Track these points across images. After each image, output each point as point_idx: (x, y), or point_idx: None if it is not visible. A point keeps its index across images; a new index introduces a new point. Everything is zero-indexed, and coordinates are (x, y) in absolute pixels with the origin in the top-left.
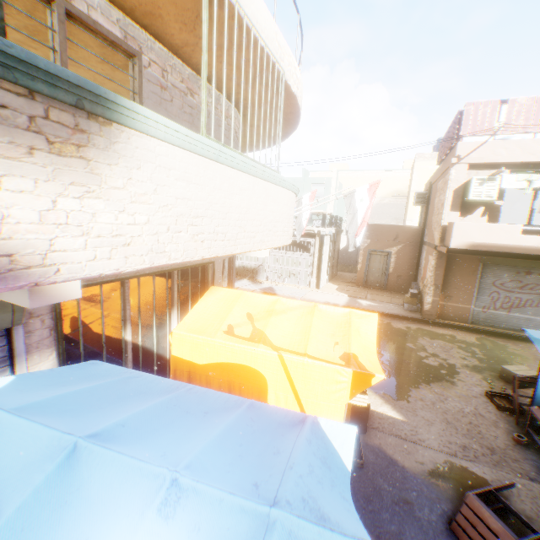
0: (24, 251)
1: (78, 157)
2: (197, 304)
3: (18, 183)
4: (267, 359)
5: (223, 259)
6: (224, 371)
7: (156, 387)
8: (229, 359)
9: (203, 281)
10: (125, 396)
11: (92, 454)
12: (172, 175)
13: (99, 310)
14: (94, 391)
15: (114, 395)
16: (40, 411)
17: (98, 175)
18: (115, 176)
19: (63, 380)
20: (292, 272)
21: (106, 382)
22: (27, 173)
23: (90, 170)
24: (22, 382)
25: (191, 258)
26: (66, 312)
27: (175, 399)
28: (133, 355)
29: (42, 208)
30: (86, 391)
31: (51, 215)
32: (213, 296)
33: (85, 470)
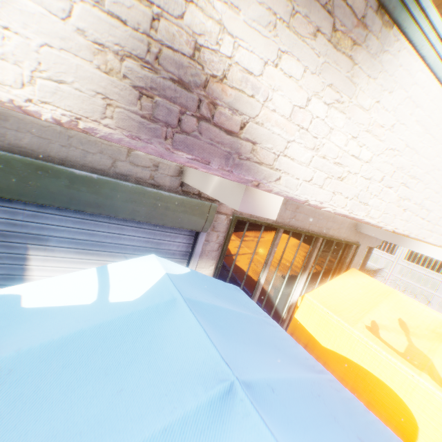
0: (264, 144)
1: (347, 56)
2: (334, 279)
3: (291, 66)
4: (431, 400)
5: (367, 246)
6: (351, 372)
7: (289, 349)
8: (363, 363)
9: (339, 259)
10: (262, 341)
11: (246, 417)
12: (414, 114)
13: (252, 245)
14: (239, 317)
15: (253, 333)
16: (202, 313)
17: (353, 86)
18: (366, 93)
19: (216, 291)
20: (420, 292)
21: (248, 315)
22: (302, 57)
23: (350, 77)
24: (192, 277)
25: (385, 224)
26: (231, 237)
27: (318, 385)
28: (258, 297)
29: (296, 103)
30: (234, 314)
31: (298, 114)
32: (353, 279)
33: (234, 435)
